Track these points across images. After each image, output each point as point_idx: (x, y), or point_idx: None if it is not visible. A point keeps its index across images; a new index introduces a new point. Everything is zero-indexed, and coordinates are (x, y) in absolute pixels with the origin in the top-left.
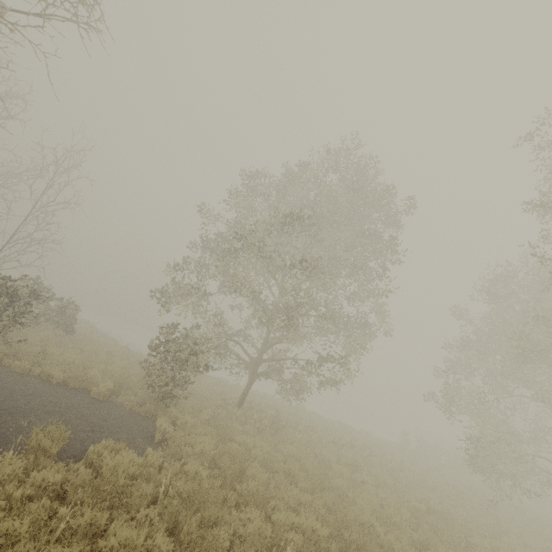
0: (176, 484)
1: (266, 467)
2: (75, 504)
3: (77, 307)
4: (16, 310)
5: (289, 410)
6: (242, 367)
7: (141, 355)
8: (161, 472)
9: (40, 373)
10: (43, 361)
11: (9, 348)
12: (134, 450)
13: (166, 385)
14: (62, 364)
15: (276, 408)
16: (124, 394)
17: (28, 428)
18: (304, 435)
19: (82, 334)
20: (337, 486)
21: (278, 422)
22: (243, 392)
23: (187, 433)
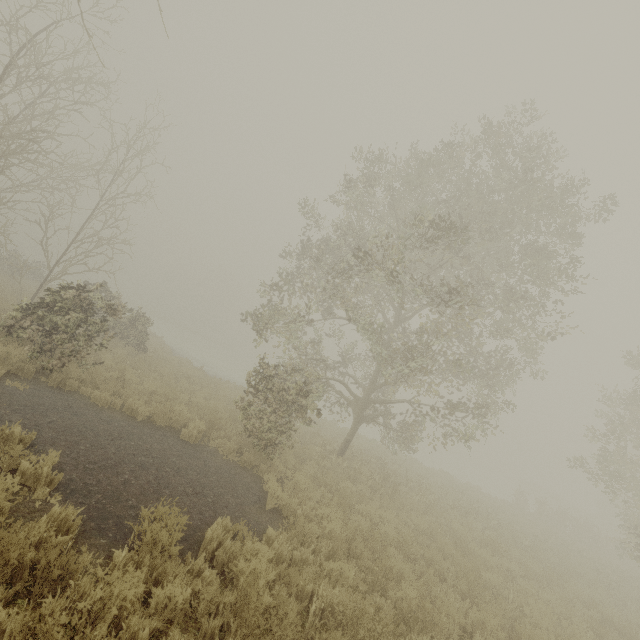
0: (322, 593)
1: (402, 552)
2: (211, 634)
3: (149, 321)
4: (91, 327)
5: (389, 457)
6: (342, 406)
7: (219, 381)
8: (296, 569)
9: (122, 406)
10: (123, 391)
11: (86, 372)
12: (248, 524)
13: (269, 432)
14: (143, 393)
15: (376, 455)
16: (216, 436)
17: (125, 491)
18: (421, 497)
19: (152, 350)
20: (489, 581)
21: (388, 477)
22: (347, 438)
23: (303, 500)
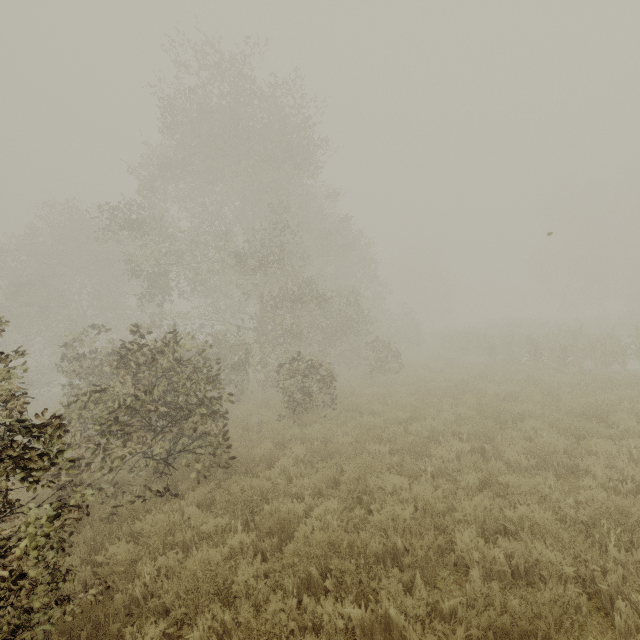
0: None
1: None
2: None
3: None
4: None
5: None
6: None
7: None
8: None
9: None
10: None
11: None
12: None
13: None
14: None
15: None
16: None
17: None
18: None
19: None
20: None
21: None
22: None
23: None
